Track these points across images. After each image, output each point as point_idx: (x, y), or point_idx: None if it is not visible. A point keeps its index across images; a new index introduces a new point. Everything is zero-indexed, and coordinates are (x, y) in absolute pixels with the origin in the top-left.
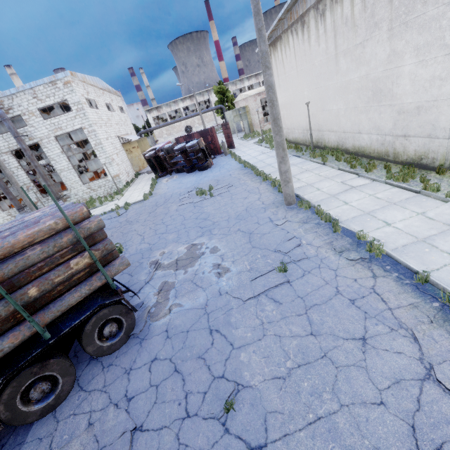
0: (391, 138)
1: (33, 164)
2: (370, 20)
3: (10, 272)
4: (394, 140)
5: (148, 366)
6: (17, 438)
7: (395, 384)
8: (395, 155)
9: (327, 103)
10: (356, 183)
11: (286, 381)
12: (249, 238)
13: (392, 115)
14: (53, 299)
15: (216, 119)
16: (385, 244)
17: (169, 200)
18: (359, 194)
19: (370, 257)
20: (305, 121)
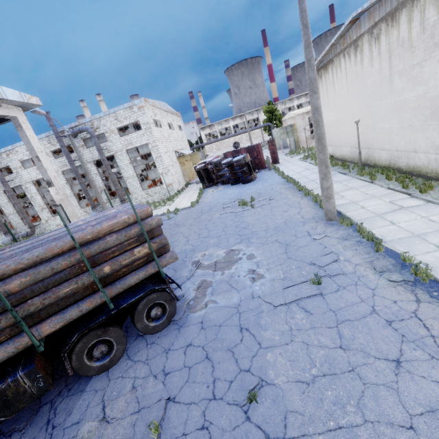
0: None
1: (108, 171)
2: (430, 40)
3: (95, 251)
4: None
5: (183, 349)
6: (80, 386)
7: (429, 412)
8: None
9: (379, 122)
10: (407, 203)
11: (309, 386)
12: (285, 249)
13: None
14: (118, 278)
15: (263, 136)
16: (435, 269)
17: (213, 209)
18: (409, 215)
19: (415, 281)
20: (354, 139)
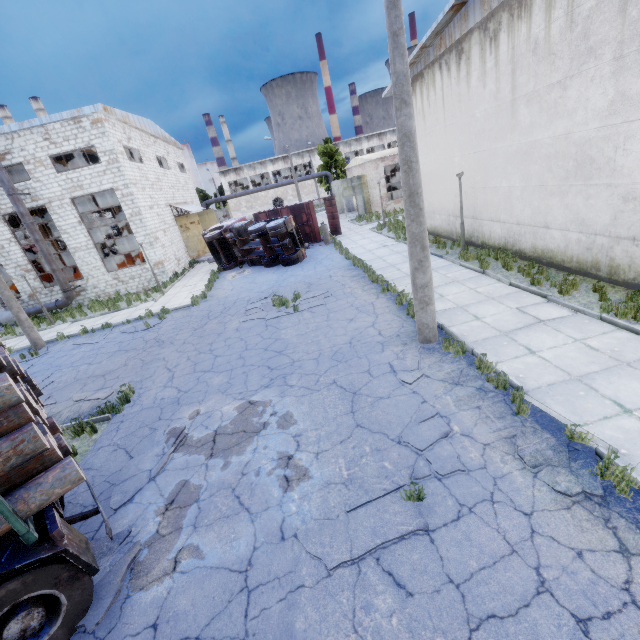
0: (606, 241)
1: (33, 236)
2: (581, 43)
3: None
4: (612, 244)
5: None
6: None
7: None
8: (612, 270)
9: (491, 177)
10: (544, 313)
11: None
12: (351, 404)
13: (611, 202)
14: None
15: (318, 191)
16: (631, 460)
17: (229, 310)
18: (554, 336)
19: (604, 492)
20: (453, 203)
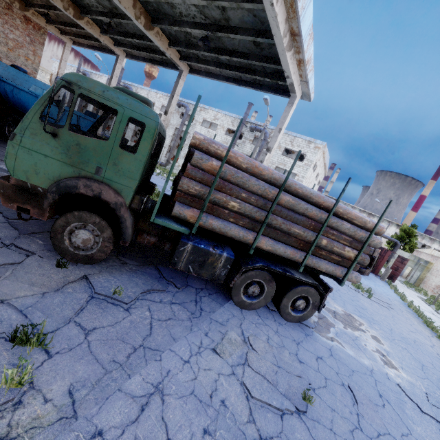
0: None
1: None
2: None
3: (332, 223)
4: None
5: (315, 356)
6: (218, 299)
7: None
8: None
9: None
10: None
11: None
12: (421, 367)
13: None
14: (314, 254)
15: None
16: None
17: None
18: None
19: None
20: None
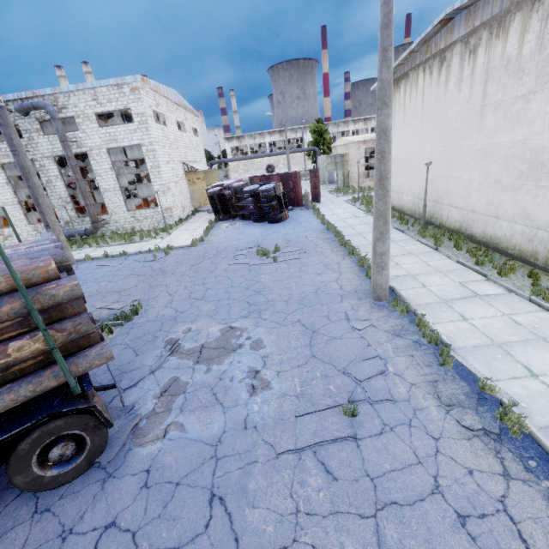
0: (546, 235)
1: (75, 176)
2: (547, 64)
3: None
4: None
5: (96, 536)
6: None
7: None
8: (548, 260)
9: (455, 169)
10: (482, 289)
11: None
12: (310, 339)
13: None
14: None
15: (305, 163)
16: (528, 412)
17: (220, 254)
18: (486, 308)
19: (500, 432)
20: (419, 187)
